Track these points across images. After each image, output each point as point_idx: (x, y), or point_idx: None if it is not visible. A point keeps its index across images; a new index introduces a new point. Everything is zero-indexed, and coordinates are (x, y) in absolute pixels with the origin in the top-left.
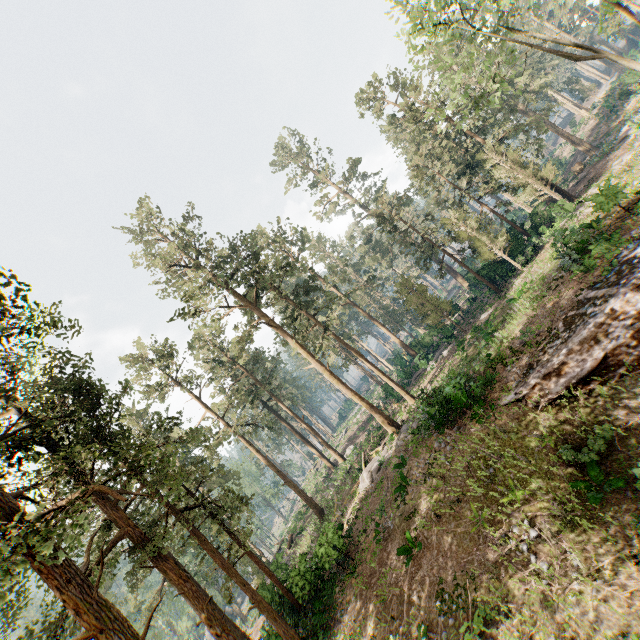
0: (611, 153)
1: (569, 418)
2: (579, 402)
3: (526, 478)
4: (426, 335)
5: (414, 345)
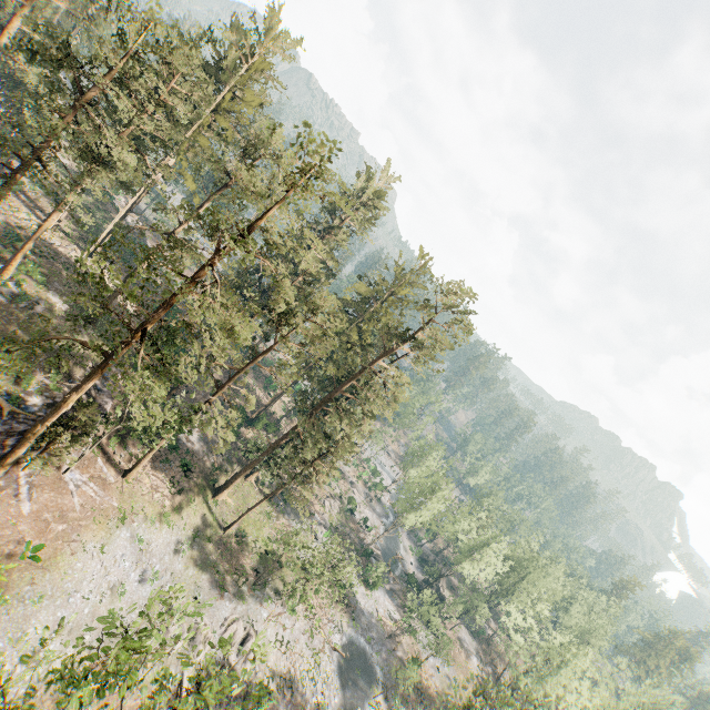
0: None
1: None
2: None
3: None
4: None
5: None
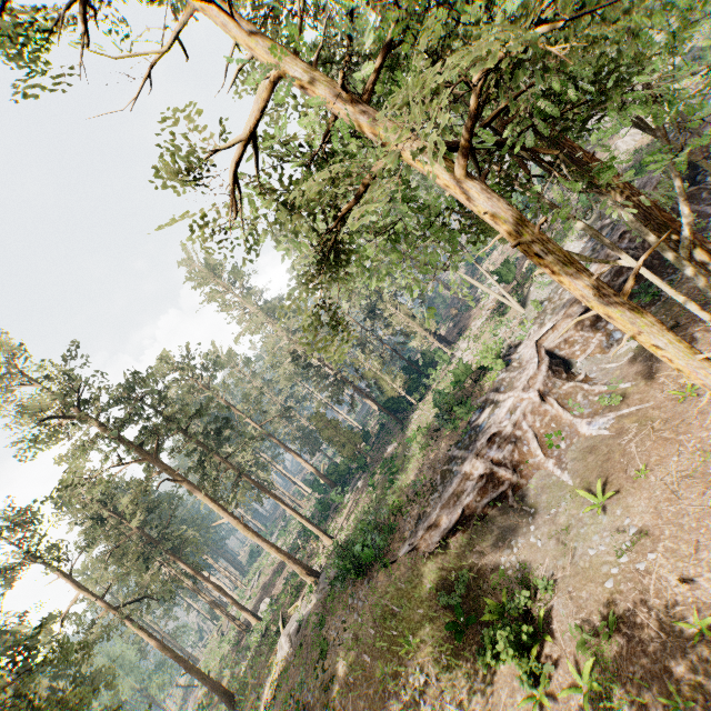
0: (473, 309)
1: (445, 564)
2: (451, 549)
3: (418, 625)
4: (342, 463)
5: (331, 473)
